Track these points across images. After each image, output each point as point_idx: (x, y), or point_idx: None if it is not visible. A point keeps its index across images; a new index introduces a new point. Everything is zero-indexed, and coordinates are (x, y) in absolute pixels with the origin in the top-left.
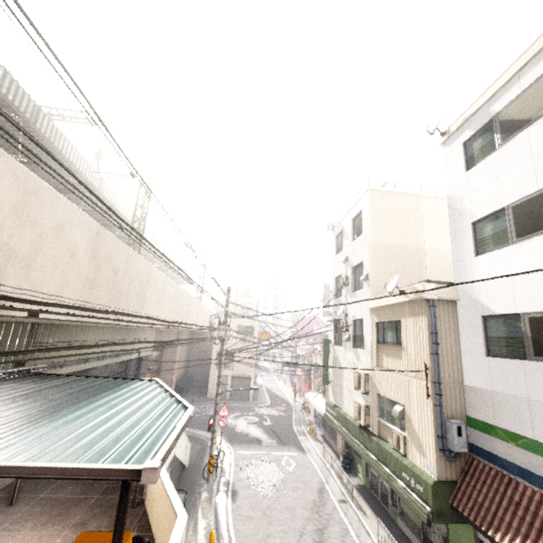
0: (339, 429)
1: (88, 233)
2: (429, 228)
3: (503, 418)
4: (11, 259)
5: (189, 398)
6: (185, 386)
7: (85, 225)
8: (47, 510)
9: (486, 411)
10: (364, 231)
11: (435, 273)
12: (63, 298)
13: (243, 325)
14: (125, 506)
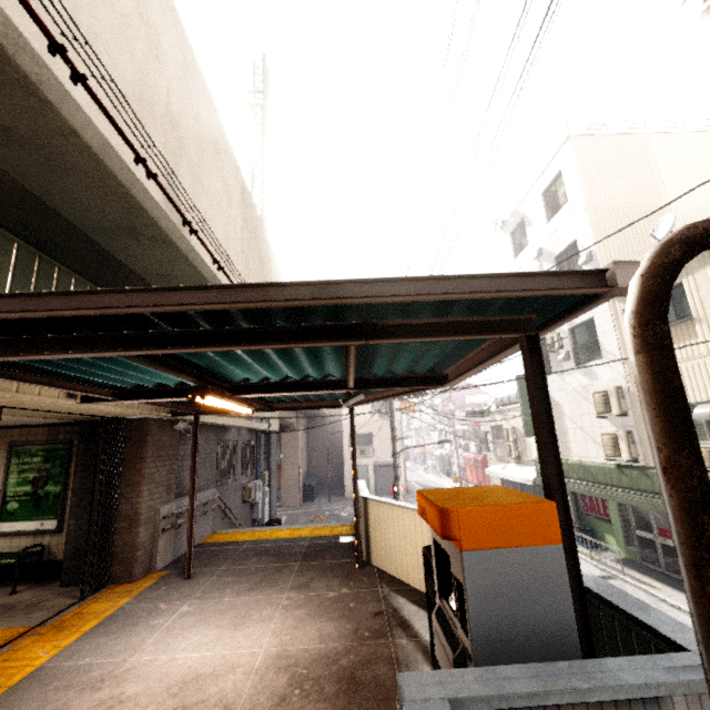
0: (575, 485)
1: (237, 182)
2: (669, 176)
3: None
4: (182, 153)
5: (322, 500)
6: (314, 485)
7: (234, 166)
8: (241, 579)
9: None
10: (571, 196)
11: None
12: (227, 260)
13: None
14: (539, 384)
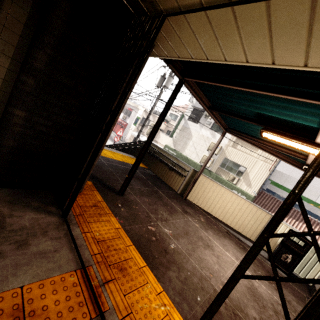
0: None
1: None
2: None
3: (288, 184)
4: None
5: None
6: None
7: None
8: (151, 200)
9: (281, 180)
10: None
11: None
12: None
13: None
14: None
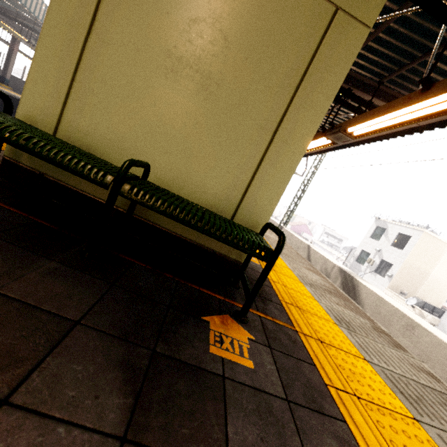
0: None
1: None
2: (441, 265)
3: None
4: None
5: None
6: None
7: None
8: None
9: None
10: (404, 251)
11: (426, 288)
12: None
13: None
14: None
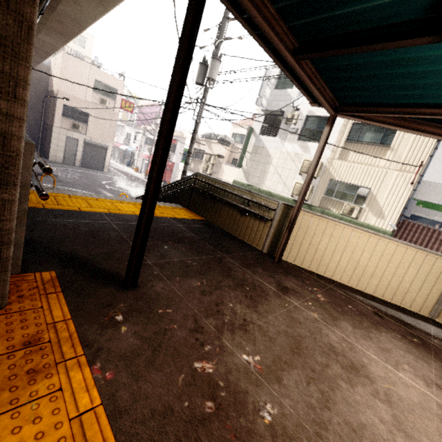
0: None
1: None
2: None
3: None
4: None
5: None
6: None
7: None
8: (209, 281)
9: (434, 196)
10: None
11: None
12: None
13: (103, 82)
14: None
